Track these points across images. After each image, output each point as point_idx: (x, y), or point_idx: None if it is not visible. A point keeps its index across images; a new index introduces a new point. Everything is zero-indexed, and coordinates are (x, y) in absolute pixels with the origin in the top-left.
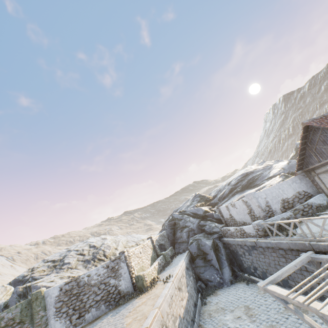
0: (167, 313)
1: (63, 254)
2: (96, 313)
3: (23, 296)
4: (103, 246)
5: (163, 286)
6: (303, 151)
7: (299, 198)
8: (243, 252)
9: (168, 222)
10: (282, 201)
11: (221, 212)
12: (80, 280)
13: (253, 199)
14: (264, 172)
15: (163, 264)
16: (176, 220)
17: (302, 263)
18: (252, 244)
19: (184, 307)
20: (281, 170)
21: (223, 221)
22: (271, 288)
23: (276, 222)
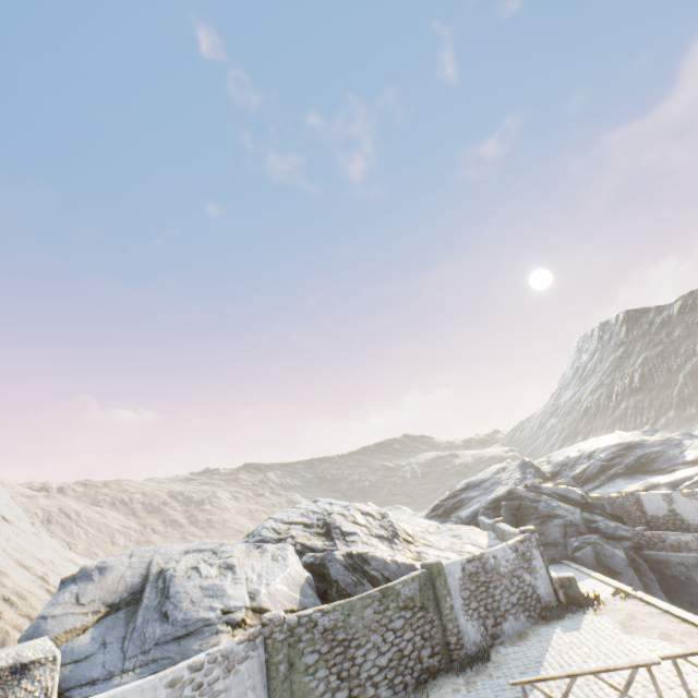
0: None
1: (313, 517)
2: (515, 624)
3: (354, 571)
4: (392, 518)
5: (630, 602)
6: None
7: None
8: None
9: (492, 502)
10: None
11: (641, 503)
12: (485, 560)
13: None
14: (670, 451)
15: None
16: (522, 500)
17: None
18: None
19: None
20: None
21: (643, 519)
22: None
23: None
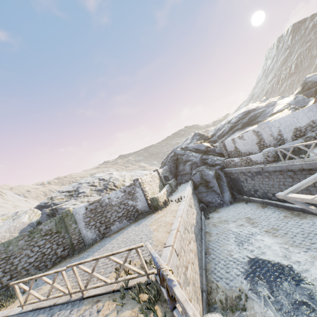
0: (186, 222)
1: (76, 186)
2: (119, 225)
3: (52, 216)
4: (112, 179)
5: (177, 204)
6: None
7: (312, 126)
8: (245, 178)
9: (170, 158)
10: (295, 129)
11: (225, 146)
12: (102, 201)
13: (267, 128)
14: (267, 109)
15: (170, 191)
16: (178, 156)
17: None
18: (258, 170)
19: (195, 219)
20: (287, 105)
21: (226, 154)
22: (293, 196)
23: (294, 145)
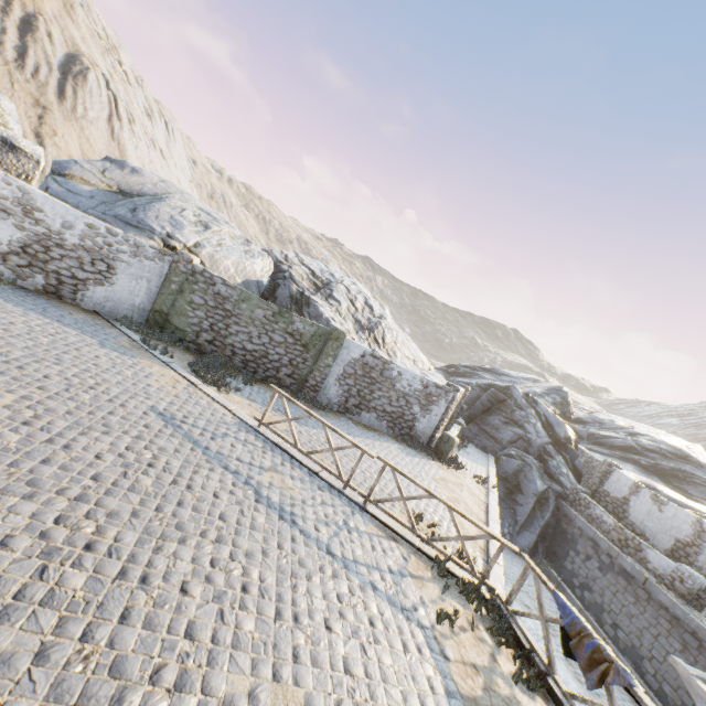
0: None
1: (326, 276)
2: (373, 421)
3: (295, 304)
4: (385, 323)
5: (477, 486)
6: None
7: None
8: (588, 554)
9: (487, 385)
10: None
11: (608, 476)
12: (388, 368)
13: None
14: None
15: None
16: (510, 399)
17: None
18: (634, 575)
19: None
20: None
21: (594, 487)
22: None
23: None
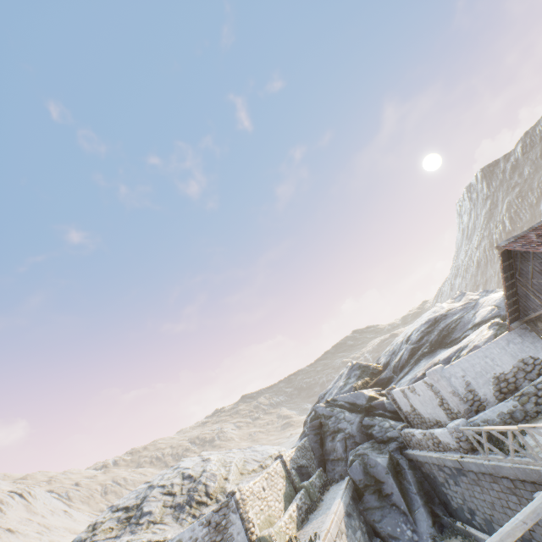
0: None
1: (142, 495)
2: None
3: None
4: (205, 476)
5: None
6: (513, 290)
7: (525, 370)
8: (444, 478)
9: (309, 422)
10: (495, 379)
11: (396, 400)
12: None
13: (442, 381)
14: (466, 315)
15: (306, 507)
16: (321, 418)
17: (537, 515)
18: (456, 466)
19: None
20: (494, 309)
21: (402, 416)
22: None
23: (483, 428)
